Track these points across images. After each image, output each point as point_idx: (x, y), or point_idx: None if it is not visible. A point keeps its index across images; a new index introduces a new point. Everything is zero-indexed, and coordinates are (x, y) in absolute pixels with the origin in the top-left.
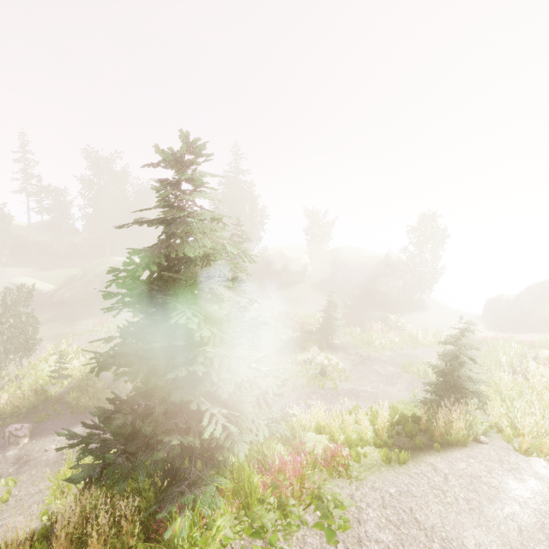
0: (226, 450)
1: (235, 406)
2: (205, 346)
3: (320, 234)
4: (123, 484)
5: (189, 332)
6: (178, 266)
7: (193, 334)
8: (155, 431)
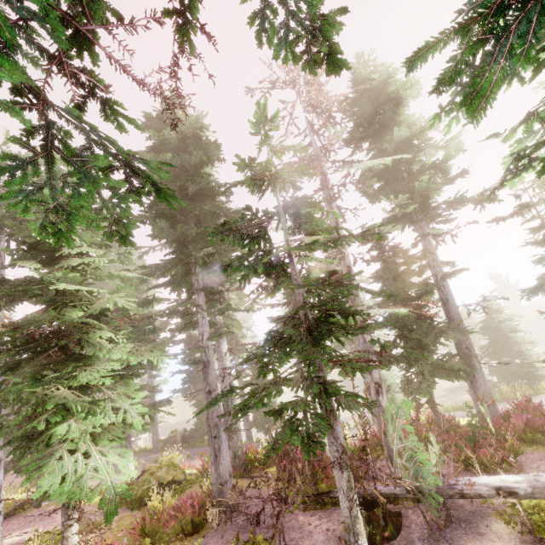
0: (543, 376)
1: (537, 366)
2: (520, 344)
3: (510, 293)
4: (514, 384)
5: (510, 342)
6: (497, 324)
7: (513, 343)
8: (517, 369)
